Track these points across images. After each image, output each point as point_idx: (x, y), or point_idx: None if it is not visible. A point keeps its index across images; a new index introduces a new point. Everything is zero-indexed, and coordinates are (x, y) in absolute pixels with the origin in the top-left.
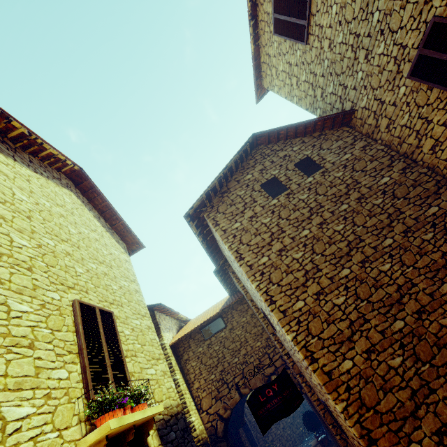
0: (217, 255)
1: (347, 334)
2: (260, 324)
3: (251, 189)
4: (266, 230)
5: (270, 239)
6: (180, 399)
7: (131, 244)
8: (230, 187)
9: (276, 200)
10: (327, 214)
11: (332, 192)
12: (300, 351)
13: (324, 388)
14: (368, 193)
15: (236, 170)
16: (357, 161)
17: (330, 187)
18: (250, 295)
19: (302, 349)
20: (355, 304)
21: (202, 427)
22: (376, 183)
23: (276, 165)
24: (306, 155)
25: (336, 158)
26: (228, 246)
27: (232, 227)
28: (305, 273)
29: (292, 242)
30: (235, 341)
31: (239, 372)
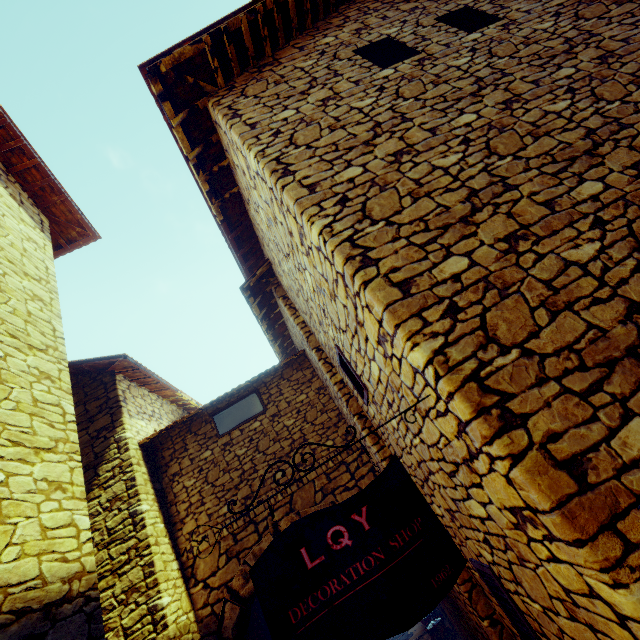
0: (253, 259)
1: (624, 340)
2: (334, 407)
3: (329, 57)
4: (361, 118)
5: (371, 135)
6: (141, 557)
7: (65, 225)
8: (281, 57)
9: (391, 70)
10: (523, 86)
11: (530, 51)
12: (460, 393)
13: (558, 521)
14: (623, 48)
15: (299, 33)
16: (584, 6)
17: (525, 44)
18: (316, 337)
19: (465, 386)
20: (635, 260)
21: (190, 618)
22: (639, 33)
23: (394, 21)
24: (464, 4)
25: (535, 5)
26: (257, 150)
27: (273, 118)
28: (469, 195)
29: (430, 136)
30: (280, 438)
31: (284, 500)
